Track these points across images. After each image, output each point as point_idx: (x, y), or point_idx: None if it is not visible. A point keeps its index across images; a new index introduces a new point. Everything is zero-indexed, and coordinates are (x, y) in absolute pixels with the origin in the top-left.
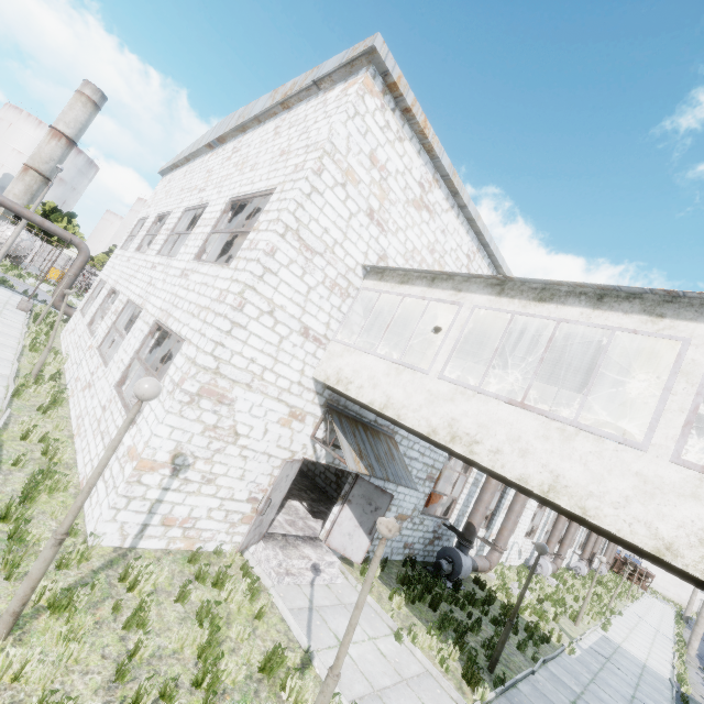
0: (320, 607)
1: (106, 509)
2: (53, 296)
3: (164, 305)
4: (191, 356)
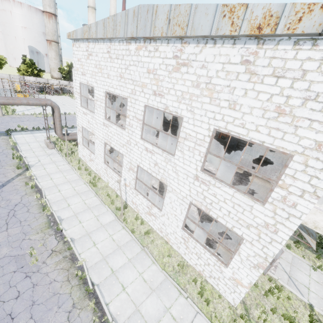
0: (290, 273)
1: (237, 299)
2: (58, 135)
3: (194, 196)
4: (261, 255)
